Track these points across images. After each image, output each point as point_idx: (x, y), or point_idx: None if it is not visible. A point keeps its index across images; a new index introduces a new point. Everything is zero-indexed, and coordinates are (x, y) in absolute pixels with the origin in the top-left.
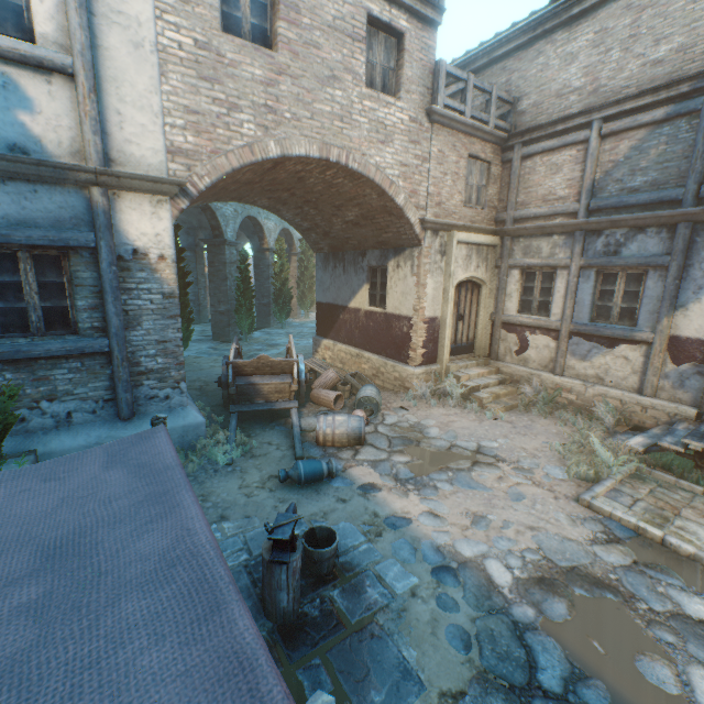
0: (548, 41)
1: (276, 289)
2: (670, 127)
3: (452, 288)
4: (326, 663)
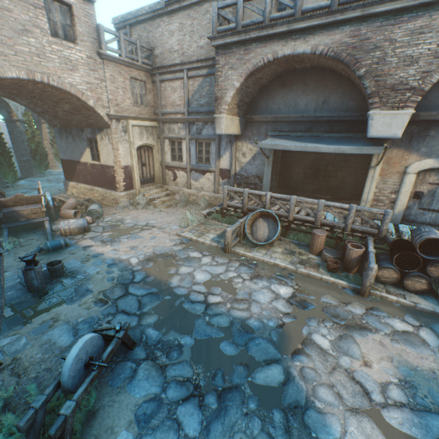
0: (162, 20)
1: (32, 150)
2: (209, 79)
3: (135, 150)
4: (57, 296)
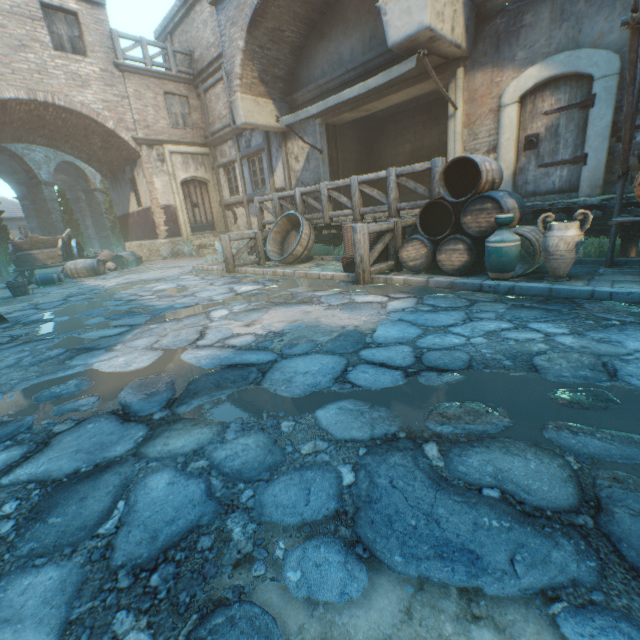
0: (195, 12)
1: (112, 223)
2: None
3: (178, 185)
4: None
